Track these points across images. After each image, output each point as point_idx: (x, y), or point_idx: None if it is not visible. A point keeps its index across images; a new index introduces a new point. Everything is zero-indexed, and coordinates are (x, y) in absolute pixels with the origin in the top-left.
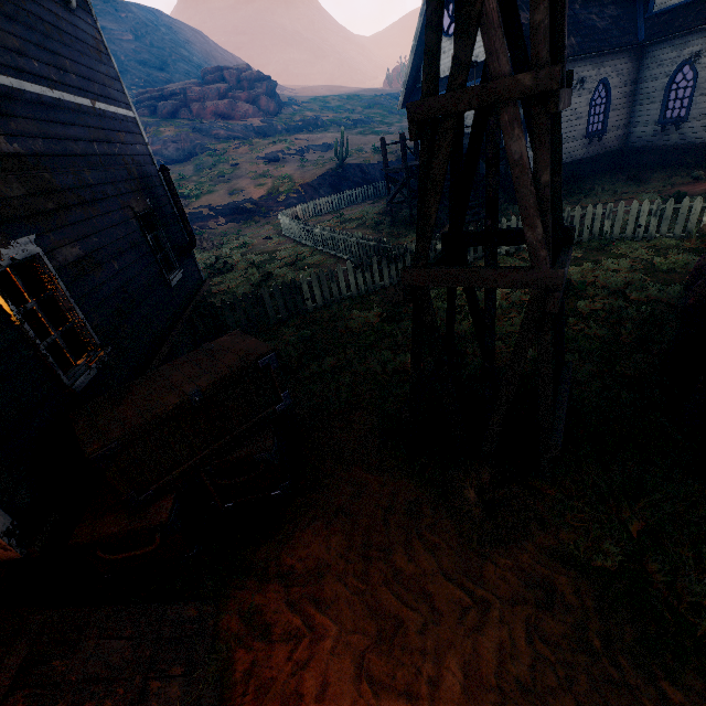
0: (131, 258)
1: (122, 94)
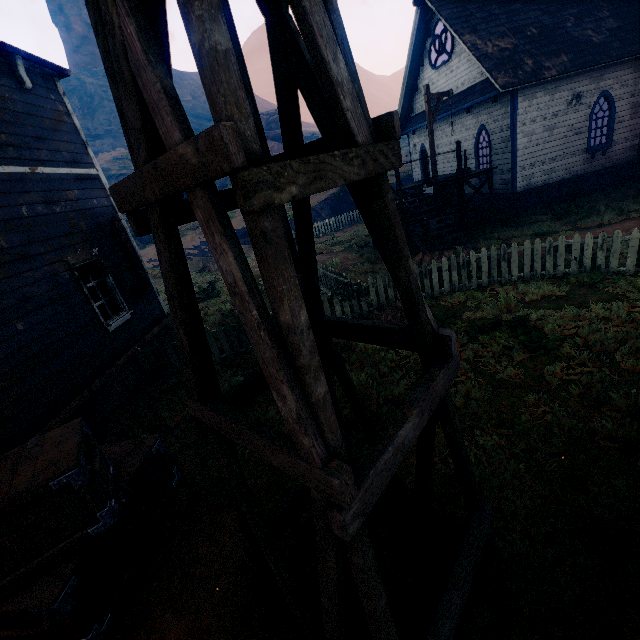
0: (50, 313)
1: (85, 155)
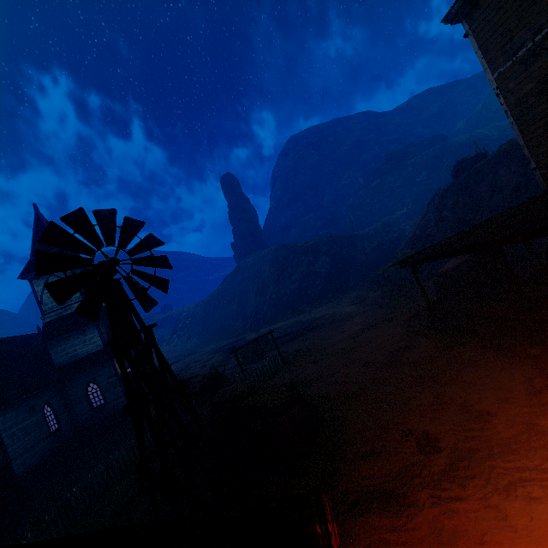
0: None
1: None
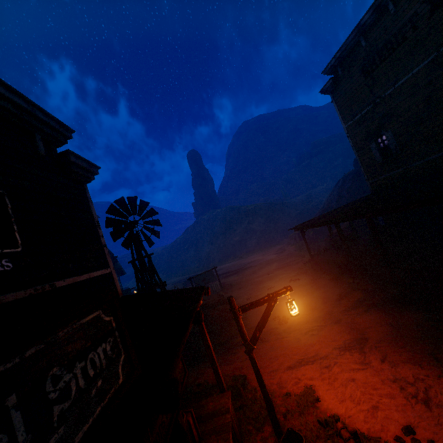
0: None
1: None
